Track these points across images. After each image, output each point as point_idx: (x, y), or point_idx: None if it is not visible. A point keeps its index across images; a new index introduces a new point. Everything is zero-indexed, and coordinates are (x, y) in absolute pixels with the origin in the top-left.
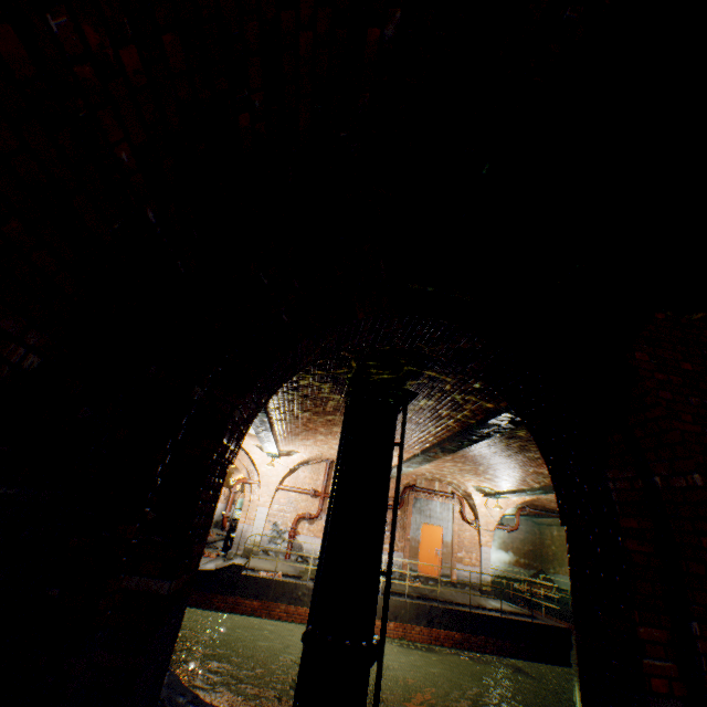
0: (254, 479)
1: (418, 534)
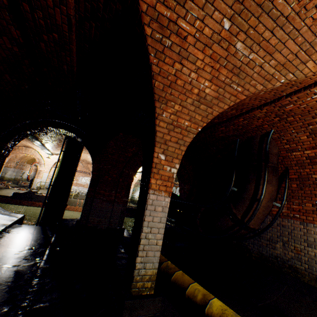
0: (42, 163)
1: None
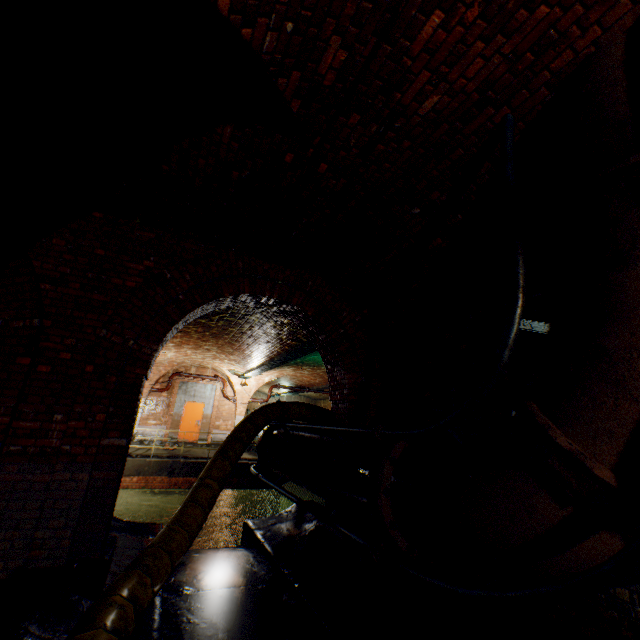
0: None
1: (181, 410)
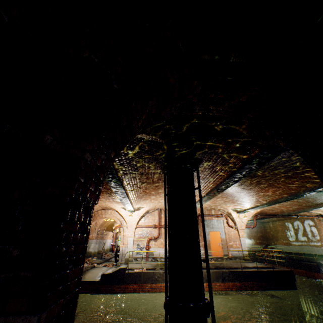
0: (124, 225)
1: (208, 237)
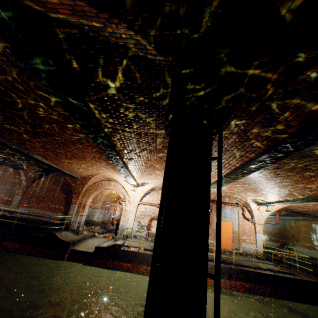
0: (127, 199)
1: None
